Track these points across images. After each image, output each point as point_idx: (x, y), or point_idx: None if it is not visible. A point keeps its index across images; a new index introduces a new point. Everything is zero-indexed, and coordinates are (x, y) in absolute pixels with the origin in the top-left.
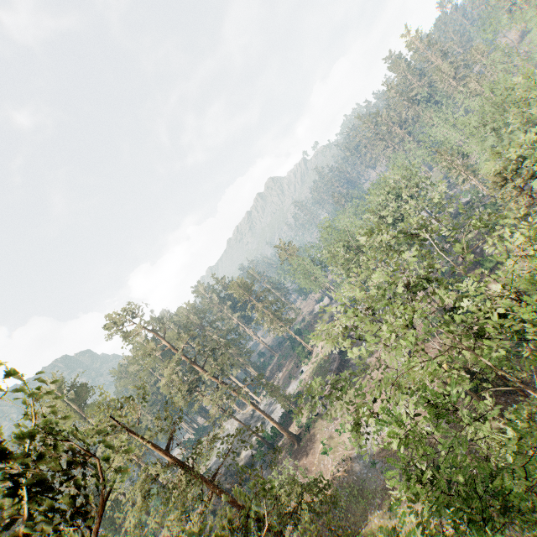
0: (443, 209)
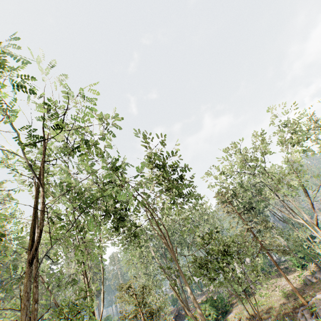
0: (205, 221)
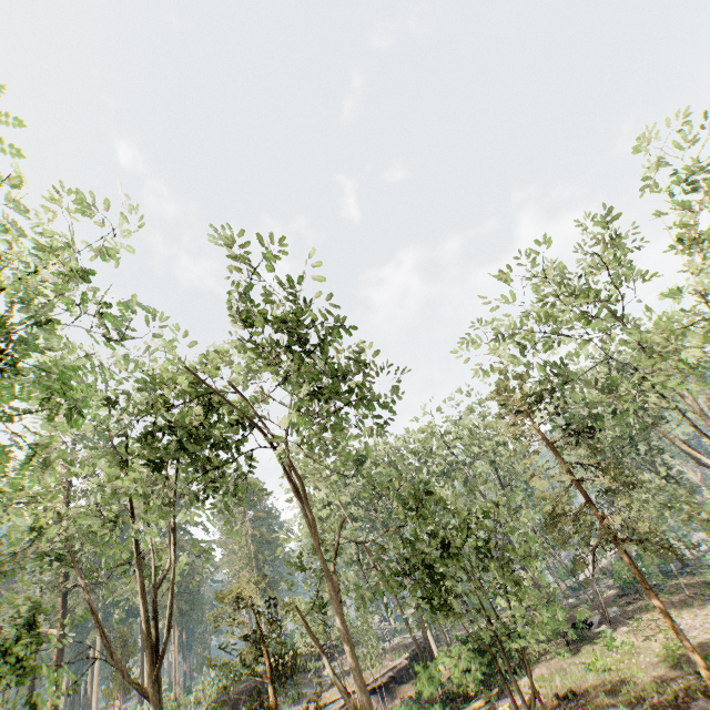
0: (479, 458)
